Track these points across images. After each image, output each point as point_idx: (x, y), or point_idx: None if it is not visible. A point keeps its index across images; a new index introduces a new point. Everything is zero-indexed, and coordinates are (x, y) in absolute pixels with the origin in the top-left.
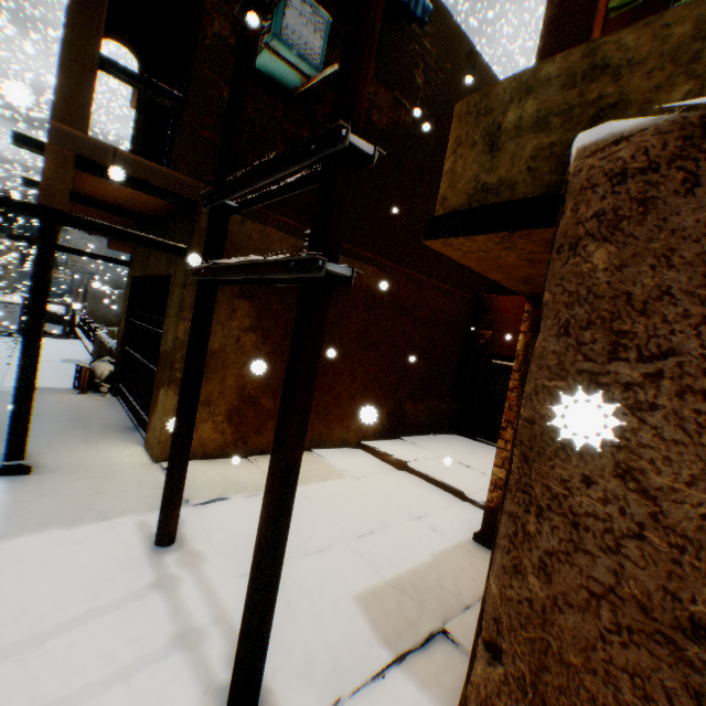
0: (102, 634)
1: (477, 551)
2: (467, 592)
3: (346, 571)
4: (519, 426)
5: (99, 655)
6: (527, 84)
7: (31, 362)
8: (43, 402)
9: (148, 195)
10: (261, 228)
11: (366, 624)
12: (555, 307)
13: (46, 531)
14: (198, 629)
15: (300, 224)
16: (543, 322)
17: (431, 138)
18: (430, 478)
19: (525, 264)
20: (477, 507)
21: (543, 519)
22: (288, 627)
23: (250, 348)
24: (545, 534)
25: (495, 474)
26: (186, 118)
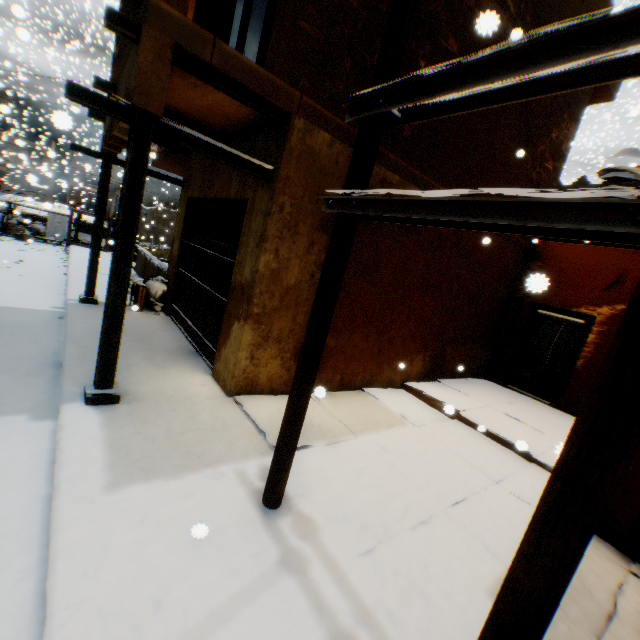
0: (252, 638)
1: None
2: (596, 592)
3: (464, 554)
4: None
5: None
6: None
7: (120, 289)
8: None
9: (231, 105)
10: (348, 152)
11: None
12: None
13: (153, 479)
14: (349, 635)
15: (385, 149)
16: None
17: None
18: (488, 432)
19: None
20: (546, 472)
21: None
22: (442, 637)
23: None
24: None
25: None
26: (289, 5)
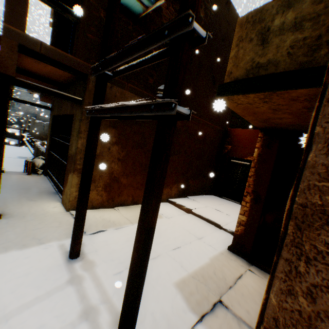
0: (41, 313)
1: (230, 255)
2: (229, 279)
3: (169, 269)
4: (293, 208)
5: (40, 327)
6: (288, 2)
7: None
8: (8, 179)
9: (60, 70)
10: (121, 91)
11: (182, 300)
12: (324, 136)
13: (9, 251)
14: (94, 307)
15: (141, 89)
16: (314, 145)
17: (207, 47)
18: (203, 217)
19: (270, 111)
20: (227, 232)
21: (309, 264)
22: (142, 303)
23: (115, 153)
24: (311, 274)
25: (240, 218)
26: (81, 27)
